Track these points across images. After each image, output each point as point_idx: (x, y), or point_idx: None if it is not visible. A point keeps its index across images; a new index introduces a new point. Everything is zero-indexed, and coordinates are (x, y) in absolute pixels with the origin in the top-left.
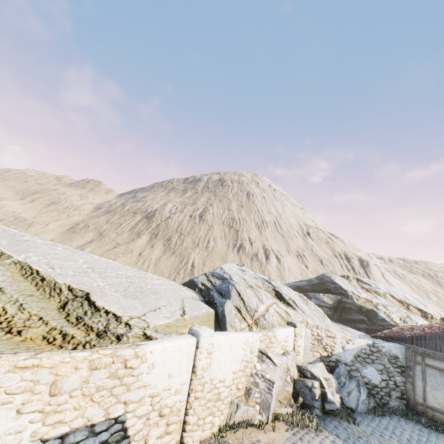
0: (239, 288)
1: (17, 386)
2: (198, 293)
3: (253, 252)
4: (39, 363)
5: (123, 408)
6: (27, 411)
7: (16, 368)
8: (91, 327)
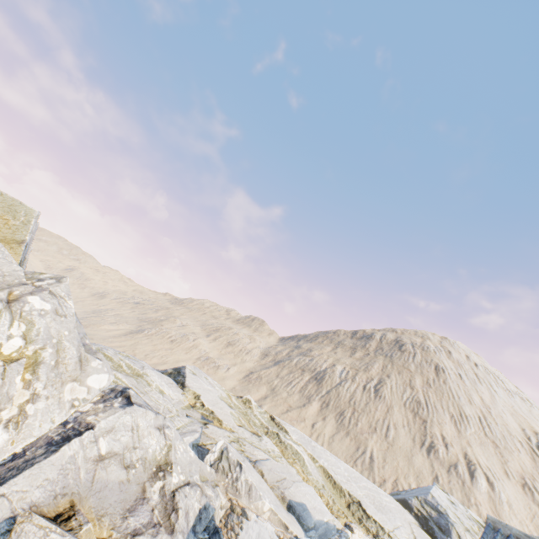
0: (458, 530)
1: None
2: (415, 518)
3: (450, 460)
4: None
5: None
6: None
7: None
8: (368, 528)
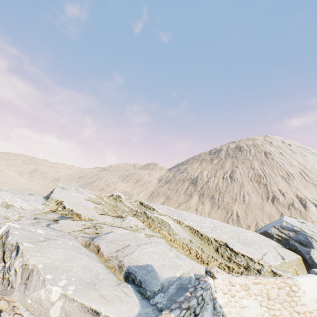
0: None
1: (256, 291)
2: (277, 242)
3: (288, 202)
4: (260, 282)
5: (297, 315)
6: (262, 305)
7: (253, 282)
8: (238, 263)
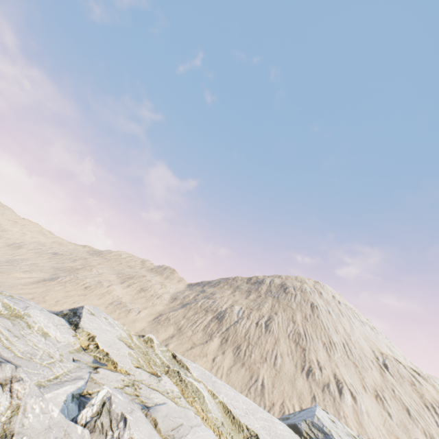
0: None
1: None
2: None
3: (323, 381)
4: None
5: None
6: None
7: None
8: None
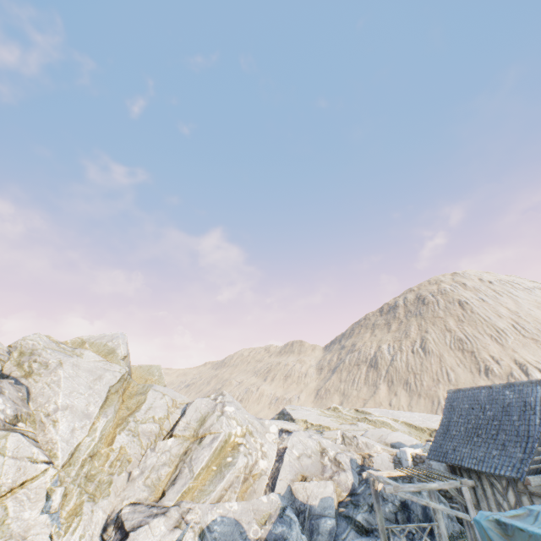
0: None
1: None
2: None
3: (505, 372)
4: None
5: None
6: None
7: None
8: None
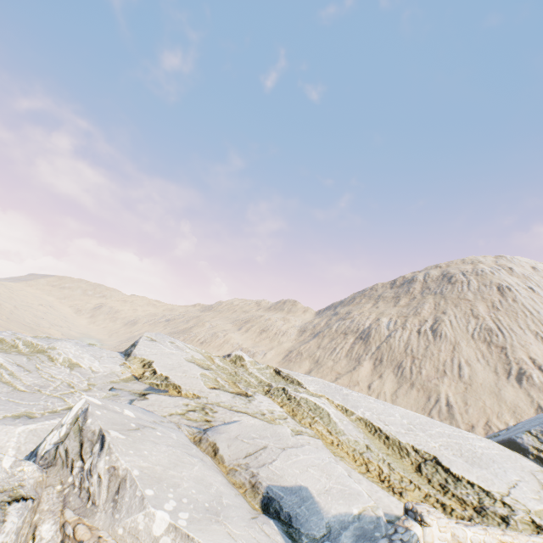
0: None
1: None
2: (537, 463)
3: None
4: (513, 542)
5: None
6: None
7: (500, 541)
8: (461, 499)
